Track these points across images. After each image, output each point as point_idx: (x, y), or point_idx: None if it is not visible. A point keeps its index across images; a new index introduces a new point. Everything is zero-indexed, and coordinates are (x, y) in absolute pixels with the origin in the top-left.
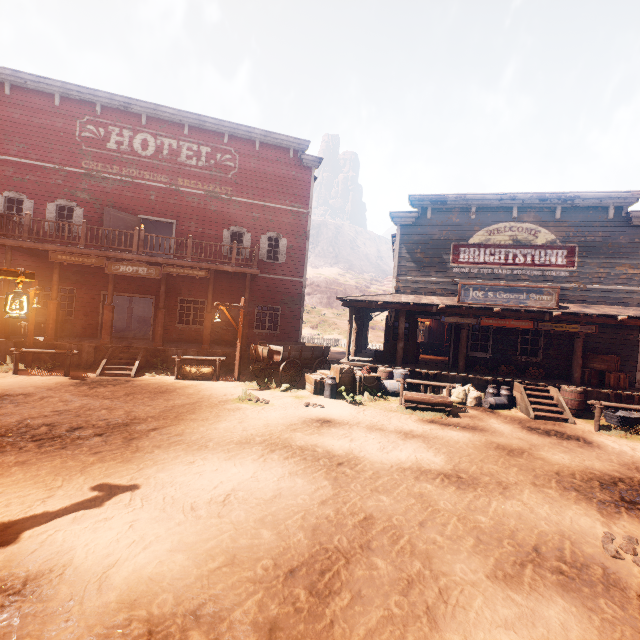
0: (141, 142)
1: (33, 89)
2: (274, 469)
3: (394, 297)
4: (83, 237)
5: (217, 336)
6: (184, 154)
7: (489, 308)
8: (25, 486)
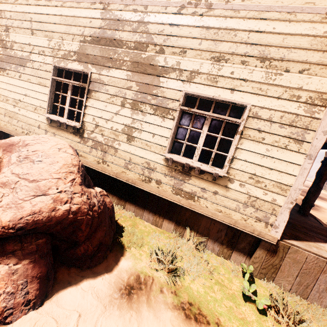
0: None
1: None
2: None
3: None
4: None
5: None
6: None
7: None
8: None
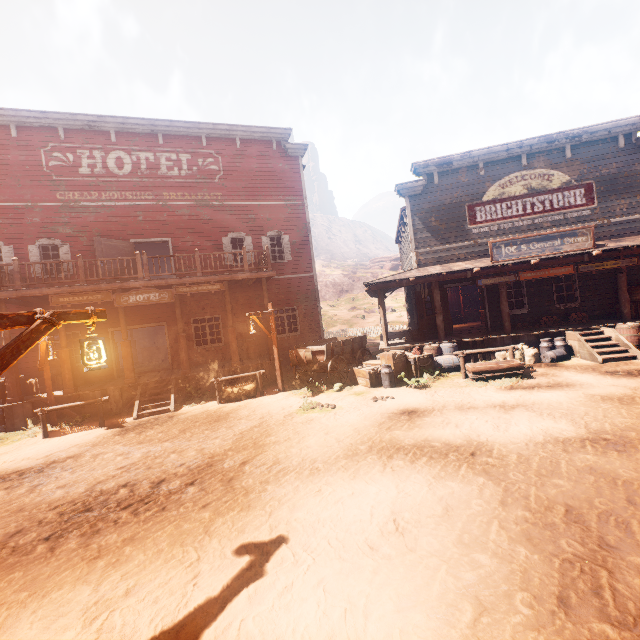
0: (115, 161)
1: None
2: (412, 477)
3: (421, 271)
4: (82, 273)
5: (240, 350)
6: (164, 166)
7: (523, 262)
8: (157, 569)
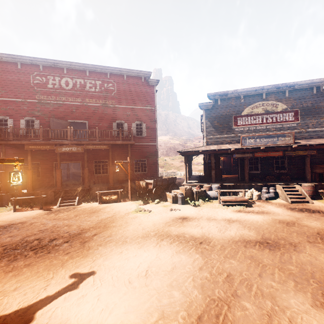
0: (65, 82)
1: (6, 61)
2: (166, 251)
3: (206, 147)
4: (41, 135)
5: (116, 178)
6: (88, 86)
7: (257, 147)
8: (32, 280)
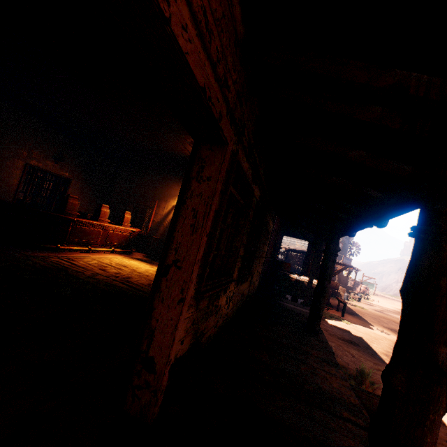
0: None
1: None
2: None
3: None
4: None
5: None
6: None
7: None
8: None
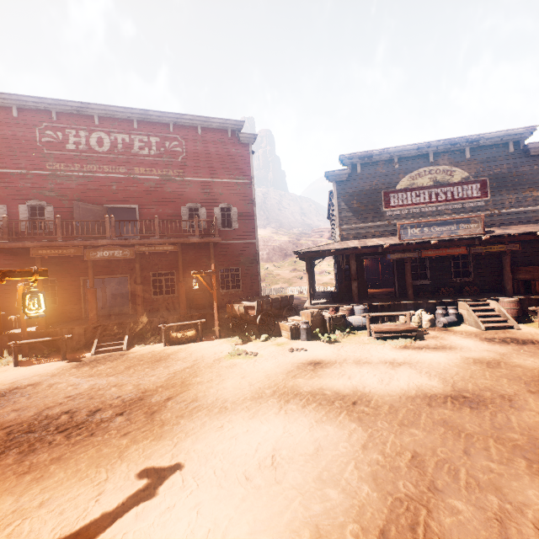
0: (97, 140)
1: None
2: (299, 420)
3: (341, 244)
4: (59, 231)
5: (190, 301)
6: (136, 146)
7: (425, 241)
8: (71, 486)
